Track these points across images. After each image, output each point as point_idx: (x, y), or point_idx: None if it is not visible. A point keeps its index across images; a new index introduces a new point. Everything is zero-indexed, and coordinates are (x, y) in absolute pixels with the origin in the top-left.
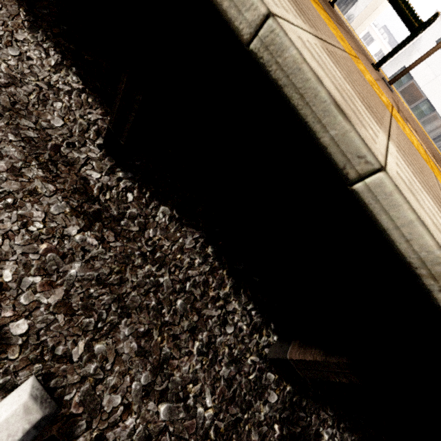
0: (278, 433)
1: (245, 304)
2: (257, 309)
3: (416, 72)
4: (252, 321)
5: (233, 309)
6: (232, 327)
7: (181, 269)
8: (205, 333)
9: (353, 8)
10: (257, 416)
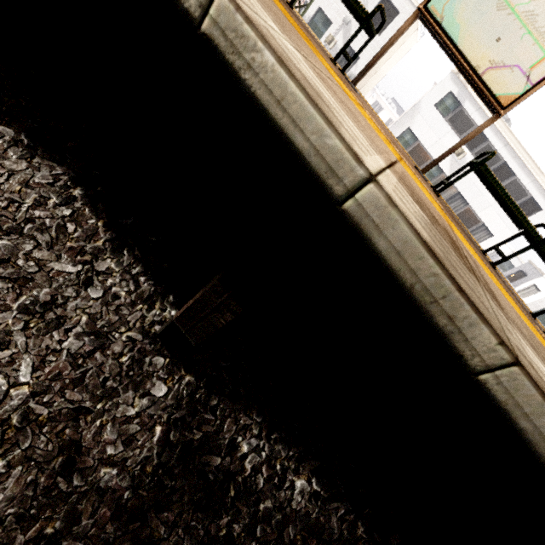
0: (157, 436)
1: (130, 267)
2: (149, 275)
3: (420, 134)
4: (139, 289)
5: (108, 268)
6: (100, 291)
7: (20, 205)
8: (46, 290)
9: (354, 68)
10: (122, 409)
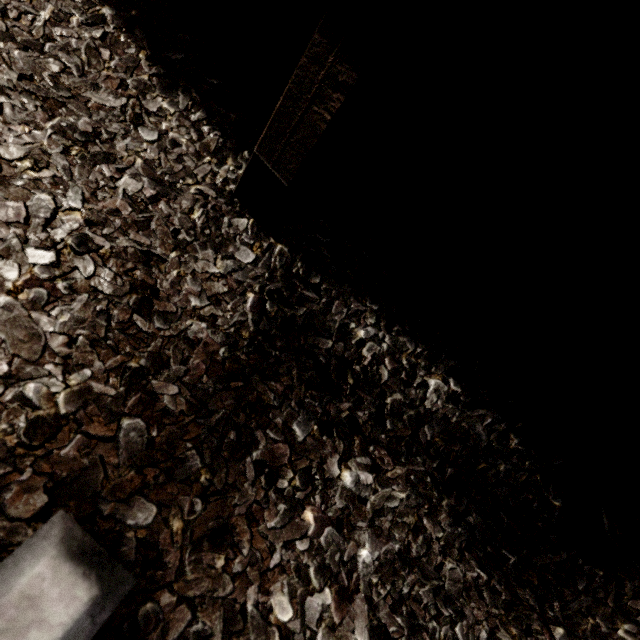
0: (251, 300)
1: (188, 113)
2: (214, 126)
3: None
4: (203, 139)
5: (159, 109)
6: (154, 133)
7: (35, 18)
8: (85, 120)
9: None
10: (202, 264)
